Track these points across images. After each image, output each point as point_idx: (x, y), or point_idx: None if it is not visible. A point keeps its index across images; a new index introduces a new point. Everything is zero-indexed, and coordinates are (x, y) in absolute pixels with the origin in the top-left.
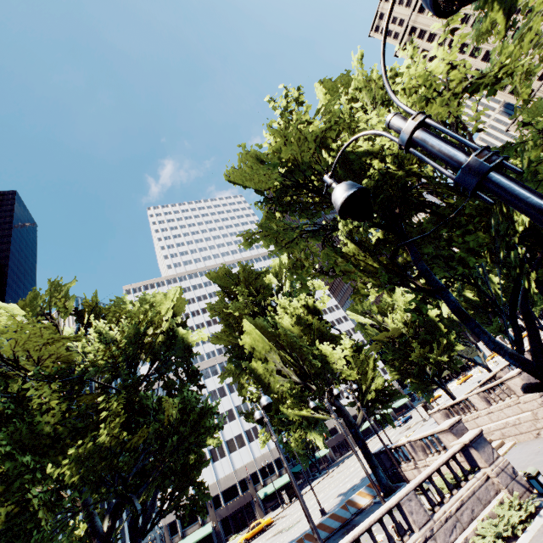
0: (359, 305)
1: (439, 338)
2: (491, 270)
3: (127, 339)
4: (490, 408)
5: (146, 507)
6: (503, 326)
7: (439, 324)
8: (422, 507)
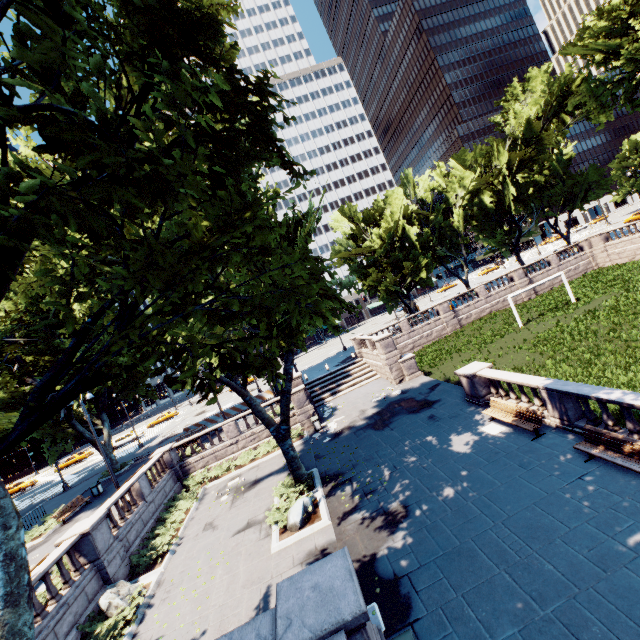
0: (346, 208)
1: (405, 262)
2: (526, 167)
3: (25, 304)
4: (373, 352)
5: (100, 398)
6: (517, 236)
7: (415, 245)
8: (237, 429)
